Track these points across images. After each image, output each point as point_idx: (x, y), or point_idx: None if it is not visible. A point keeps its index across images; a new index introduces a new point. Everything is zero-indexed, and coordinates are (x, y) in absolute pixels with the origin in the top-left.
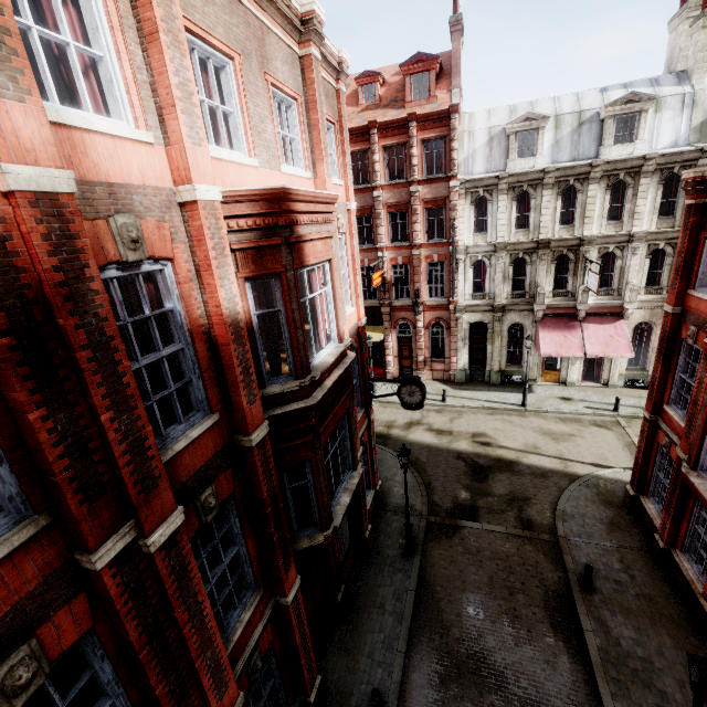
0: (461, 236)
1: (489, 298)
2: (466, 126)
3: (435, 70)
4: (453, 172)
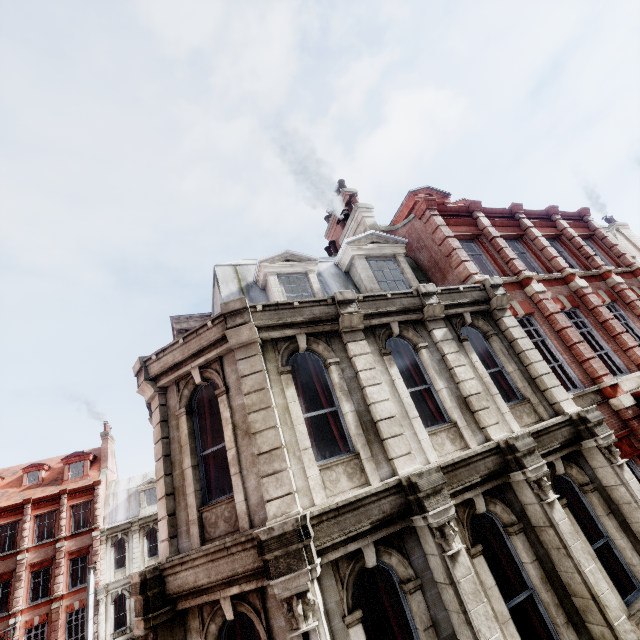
0: (103, 576)
1: (131, 631)
2: (112, 490)
3: (90, 459)
4: (96, 525)
